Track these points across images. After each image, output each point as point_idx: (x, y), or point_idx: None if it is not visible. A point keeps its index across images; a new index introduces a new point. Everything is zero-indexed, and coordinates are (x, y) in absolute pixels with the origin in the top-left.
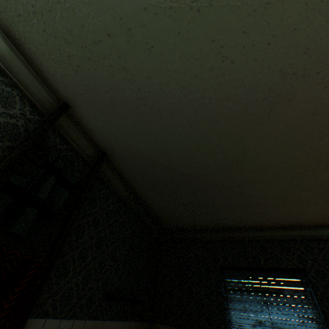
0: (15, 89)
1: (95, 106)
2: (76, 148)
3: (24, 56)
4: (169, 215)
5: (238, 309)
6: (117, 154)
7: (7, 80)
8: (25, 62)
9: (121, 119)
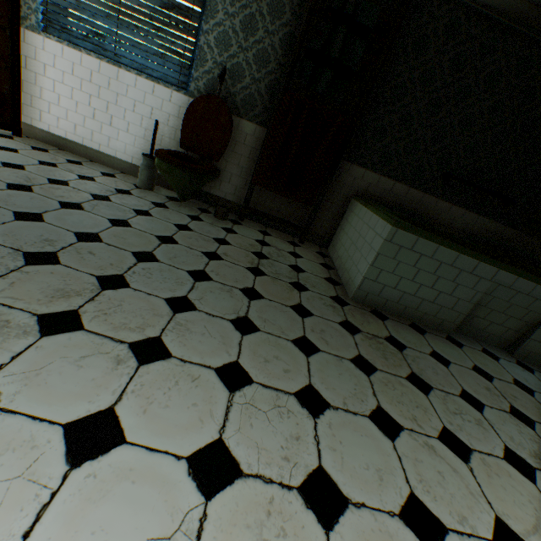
0: None
1: None
2: None
3: None
4: None
5: None
6: None
7: None
8: None
9: None
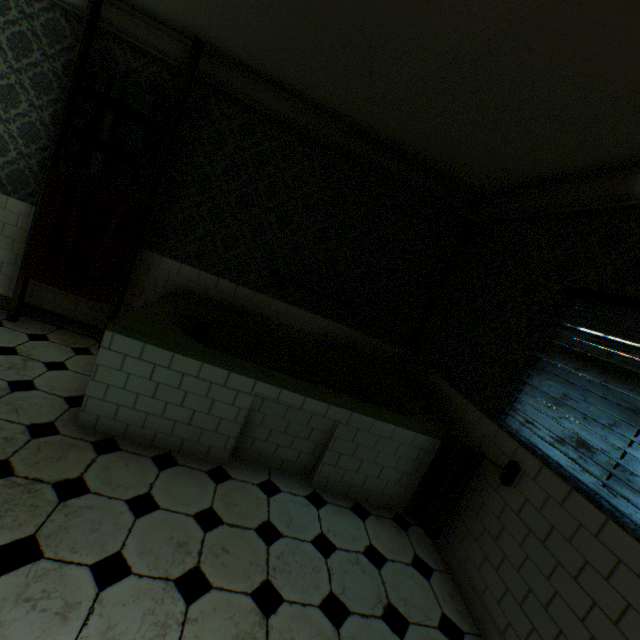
0: (57, 10)
1: None
2: (159, 57)
3: None
4: (428, 145)
5: (547, 394)
6: (203, 32)
7: (46, 4)
8: None
9: None
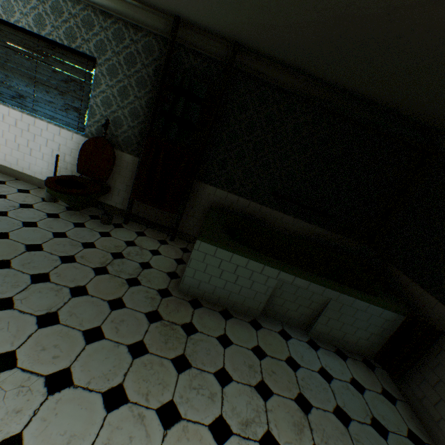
0: (150, 35)
1: (179, 4)
2: (209, 56)
3: (138, 1)
4: (404, 102)
5: None
6: (243, 39)
7: (144, 32)
8: (140, 6)
9: (196, 1)
